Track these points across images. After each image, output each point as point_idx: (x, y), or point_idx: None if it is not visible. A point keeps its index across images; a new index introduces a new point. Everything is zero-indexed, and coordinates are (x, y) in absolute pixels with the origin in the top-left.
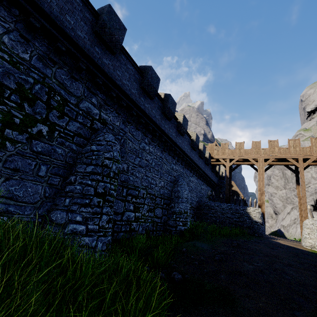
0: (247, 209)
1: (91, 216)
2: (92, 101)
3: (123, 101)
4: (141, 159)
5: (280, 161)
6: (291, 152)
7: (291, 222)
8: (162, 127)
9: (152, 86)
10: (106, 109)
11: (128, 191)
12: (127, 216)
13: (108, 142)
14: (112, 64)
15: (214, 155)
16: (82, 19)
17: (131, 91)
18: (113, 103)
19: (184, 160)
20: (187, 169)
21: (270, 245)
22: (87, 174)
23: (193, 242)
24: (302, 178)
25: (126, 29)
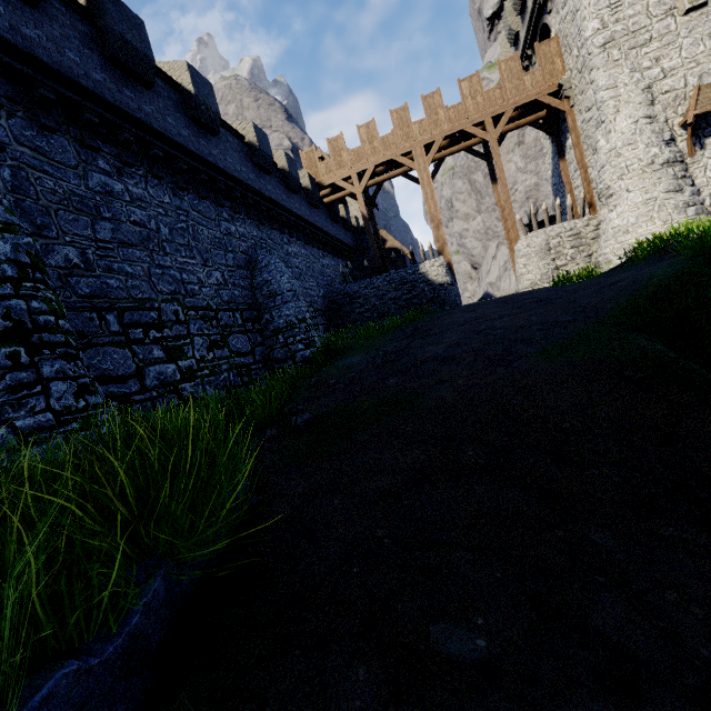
0: (421, 268)
1: (9, 399)
2: None
3: None
4: (118, 224)
5: (455, 141)
6: (470, 110)
7: (501, 270)
8: (134, 110)
9: None
10: None
11: (124, 317)
12: (156, 375)
13: None
14: None
15: (322, 176)
16: None
17: None
18: None
19: (251, 204)
20: (271, 228)
21: (469, 309)
22: None
23: (334, 365)
24: (499, 162)
25: None
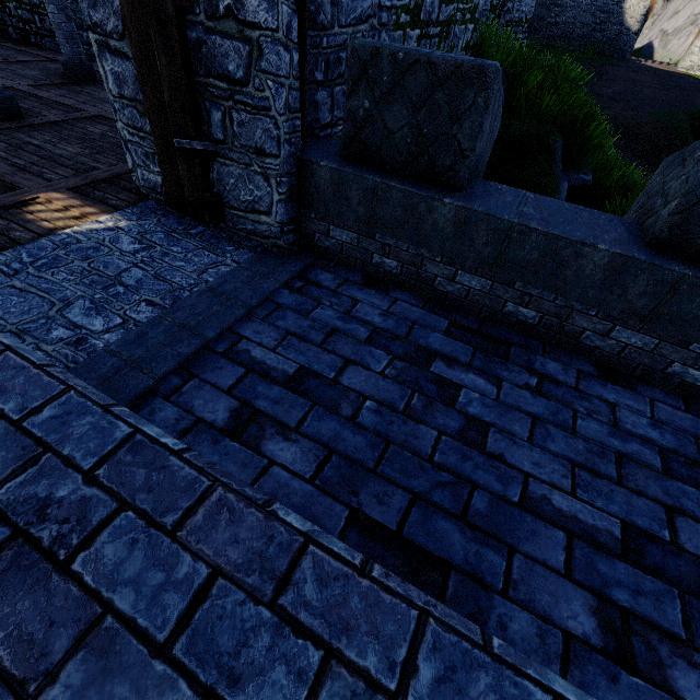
0: (626, 2)
1: None
2: None
3: None
4: None
5: None
6: None
7: (689, 21)
8: None
9: None
10: None
11: None
12: None
13: None
14: None
15: None
16: None
17: None
18: None
19: None
20: None
21: (633, 70)
22: None
23: None
24: None
25: None
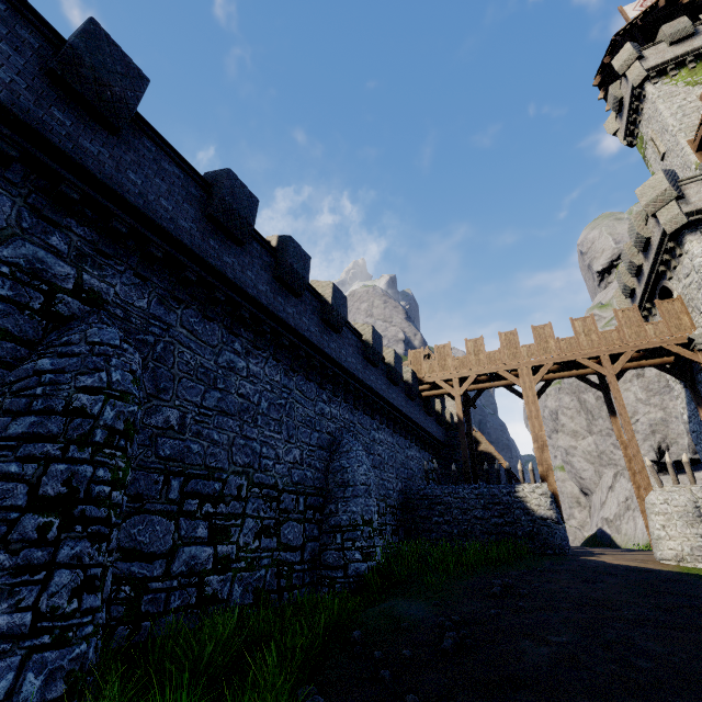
0: (518, 491)
1: (5, 582)
2: (50, 243)
3: (154, 247)
4: (226, 394)
5: (565, 368)
6: (584, 344)
7: (621, 507)
8: (279, 311)
9: (236, 215)
10: (100, 265)
11: (187, 485)
12: (188, 559)
13: (97, 346)
14: (112, 154)
15: (424, 374)
16: (8, 39)
17: (176, 224)
18: (124, 251)
19: (351, 390)
20: (364, 413)
21: (584, 574)
22: (11, 442)
23: (389, 603)
24: (619, 397)
25: (148, 79)
